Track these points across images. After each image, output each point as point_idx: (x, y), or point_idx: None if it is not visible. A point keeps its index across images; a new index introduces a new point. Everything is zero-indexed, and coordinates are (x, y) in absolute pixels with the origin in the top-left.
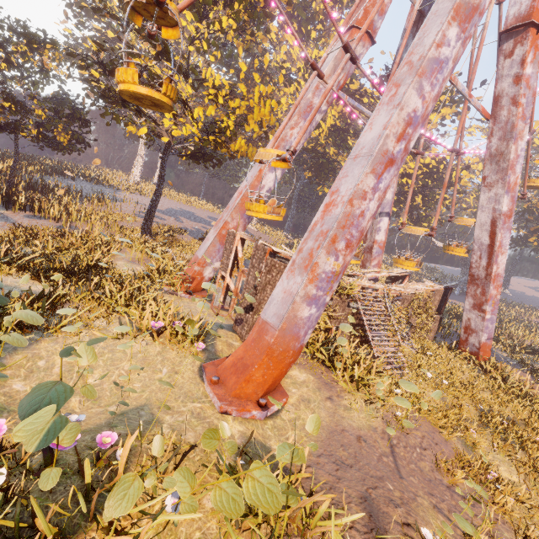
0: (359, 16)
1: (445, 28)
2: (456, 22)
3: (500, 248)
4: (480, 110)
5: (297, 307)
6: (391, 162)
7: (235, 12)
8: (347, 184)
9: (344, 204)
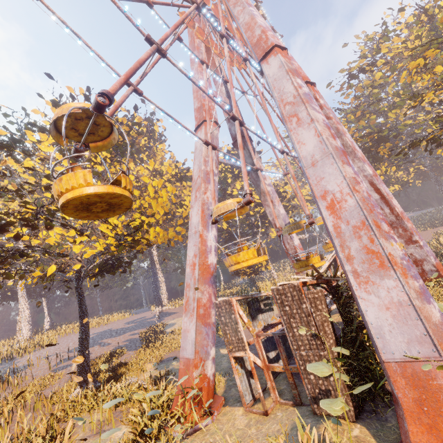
0: (203, 115)
1: (294, 80)
2: (296, 76)
3: (388, 196)
4: None
5: (426, 313)
6: (344, 152)
7: None
8: (332, 182)
9: (350, 194)
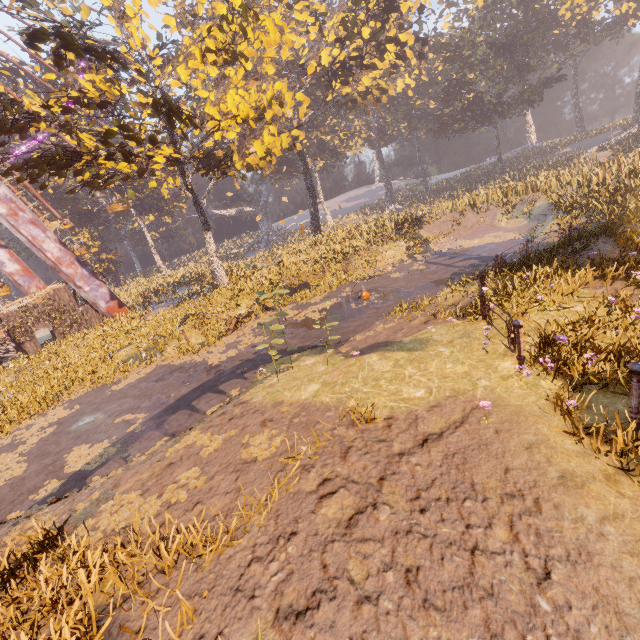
0: None
1: None
2: None
3: (37, 239)
4: None
5: None
6: None
7: None
8: None
9: None
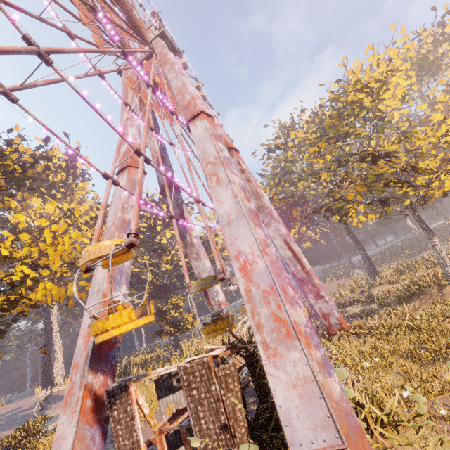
0: (128, 160)
1: (216, 143)
2: (218, 141)
3: (299, 254)
4: None
5: (328, 389)
6: (257, 215)
7: None
8: (245, 243)
9: (261, 256)
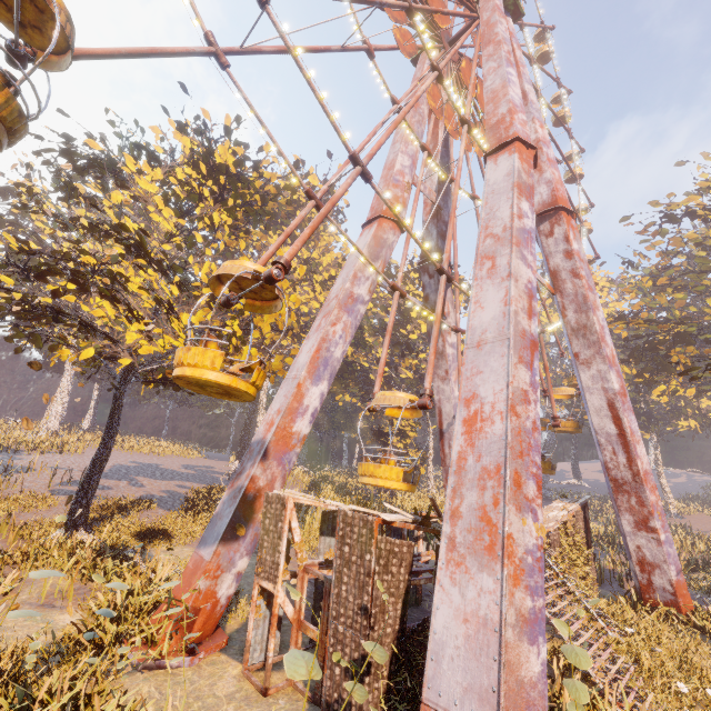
0: (383, 207)
1: (517, 202)
2: (524, 197)
3: (633, 436)
4: (546, 285)
5: (515, 657)
6: (534, 344)
7: (228, 208)
8: (489, 384)
9: (503, 415)
